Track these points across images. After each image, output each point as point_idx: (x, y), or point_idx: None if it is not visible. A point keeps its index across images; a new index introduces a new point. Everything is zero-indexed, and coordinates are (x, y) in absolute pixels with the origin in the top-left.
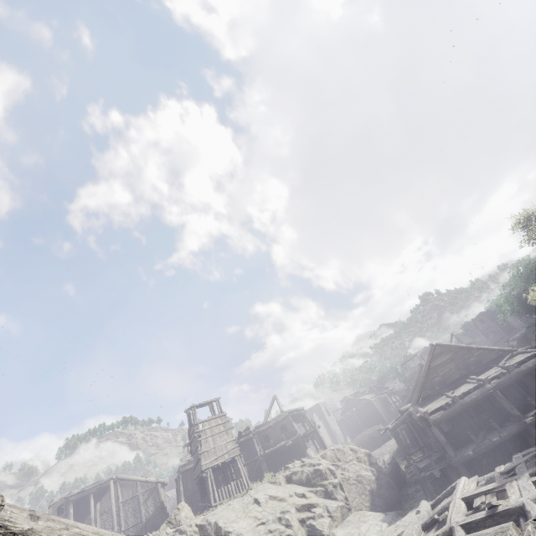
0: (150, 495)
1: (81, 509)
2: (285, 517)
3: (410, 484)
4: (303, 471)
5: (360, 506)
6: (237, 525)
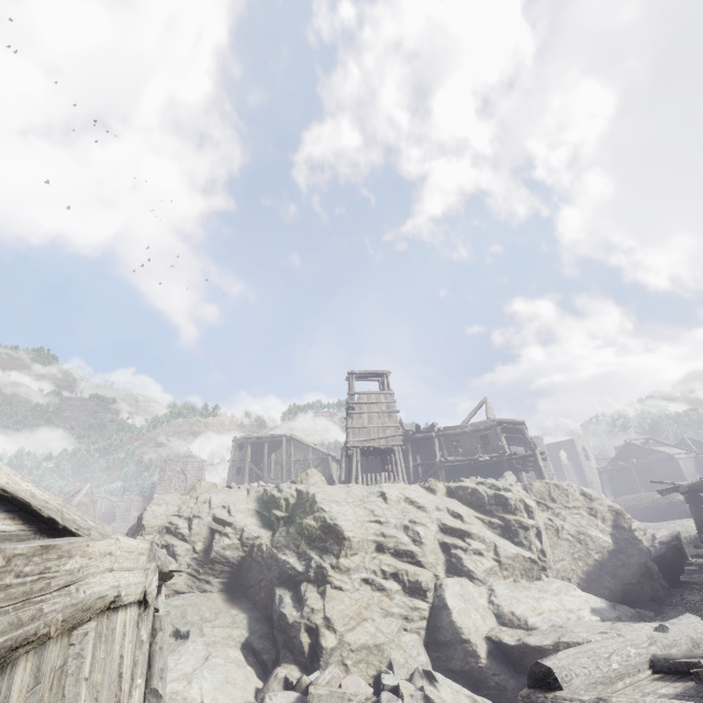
0: (320, 464)
1: (259, 453)
2: (414, 529)
3: (699, 588)
4: (476, 490)
5: (569, 573)
6: (338, 508)
